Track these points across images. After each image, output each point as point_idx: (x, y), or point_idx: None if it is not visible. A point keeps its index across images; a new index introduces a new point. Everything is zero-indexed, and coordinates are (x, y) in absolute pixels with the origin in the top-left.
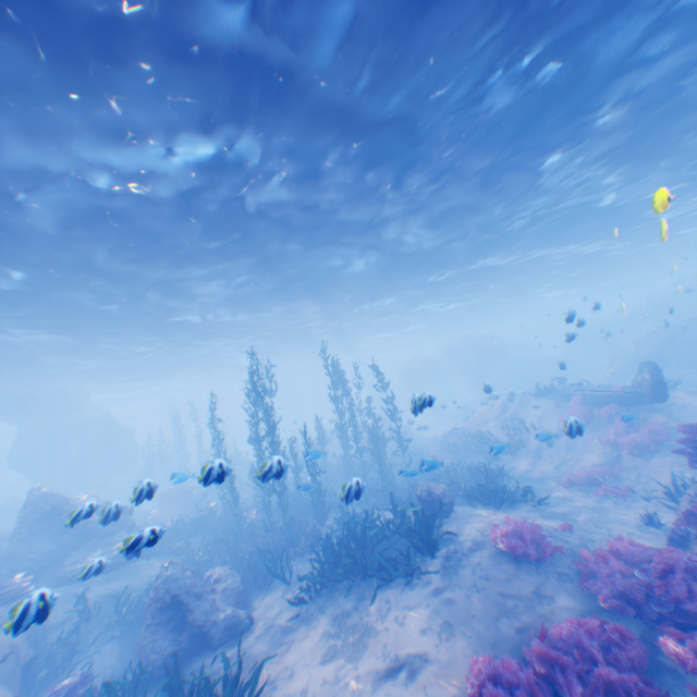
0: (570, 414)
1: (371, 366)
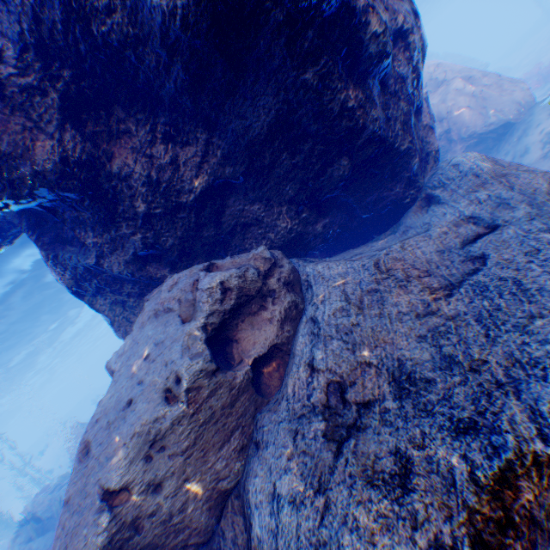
0: None
1: None
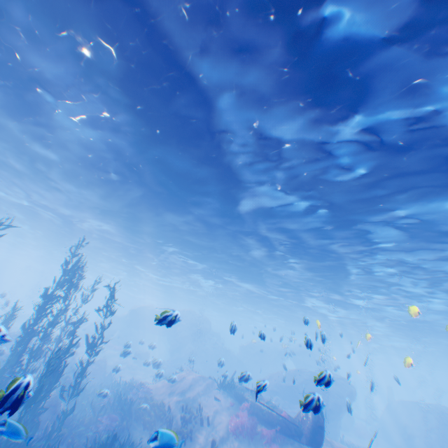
0: (241, 420)
1: (110, 286)
